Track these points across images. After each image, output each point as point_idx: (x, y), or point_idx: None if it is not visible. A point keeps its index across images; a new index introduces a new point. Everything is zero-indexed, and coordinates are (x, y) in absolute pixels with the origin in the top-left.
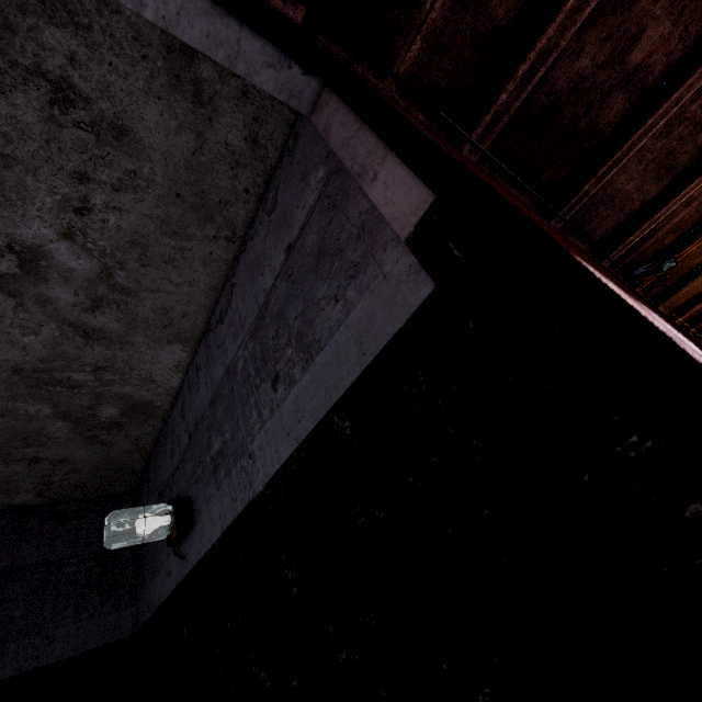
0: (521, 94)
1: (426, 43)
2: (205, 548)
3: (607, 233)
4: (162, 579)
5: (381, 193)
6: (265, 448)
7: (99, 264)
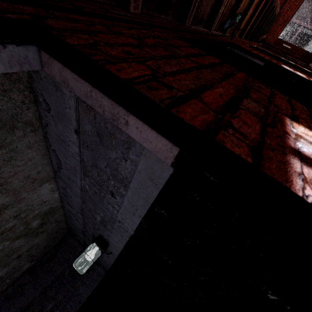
0: None
1: None
2: (119, 250)
3: (208, 13)
4: (107, 258)
5: (137, 134)
6: (125, 219)
7: None
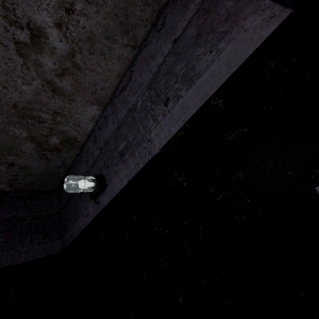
0: None
1: None
2: (115, 193)
3: None
4: (82, 219)
5: None
6: (160, 133)
7: (69, 48)
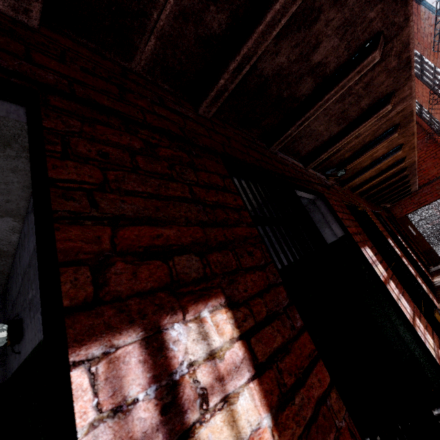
0: (235, 80)
1: (159, 40)
2: (26, 354)
3: (309, 151)
4: (13, 359)
5: None
6: None
7: None
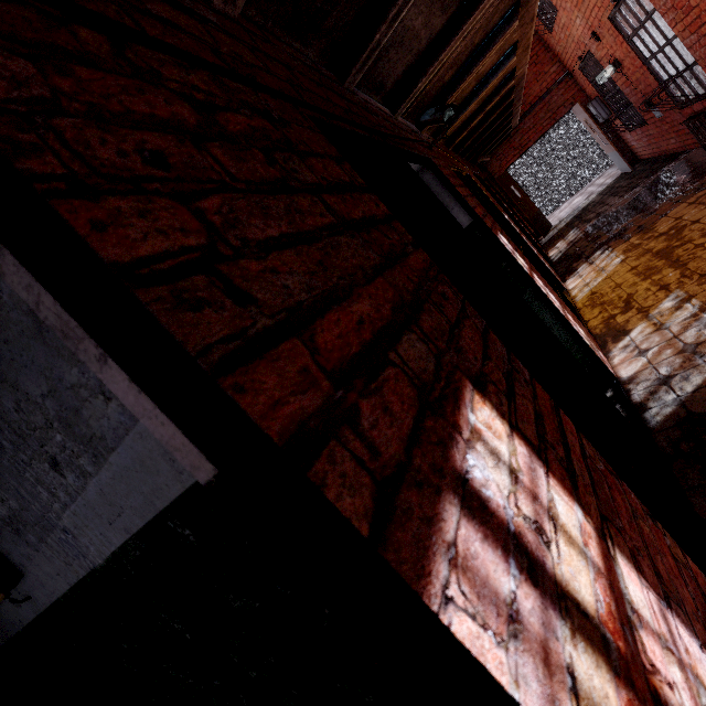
0: None
1: None
2: (56, 595)
3: (398, 79)
4: (12, 609)
5: (129, 394)
6: (84, 529)
7: None
